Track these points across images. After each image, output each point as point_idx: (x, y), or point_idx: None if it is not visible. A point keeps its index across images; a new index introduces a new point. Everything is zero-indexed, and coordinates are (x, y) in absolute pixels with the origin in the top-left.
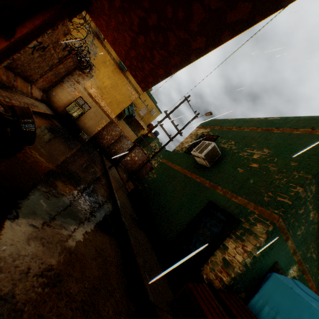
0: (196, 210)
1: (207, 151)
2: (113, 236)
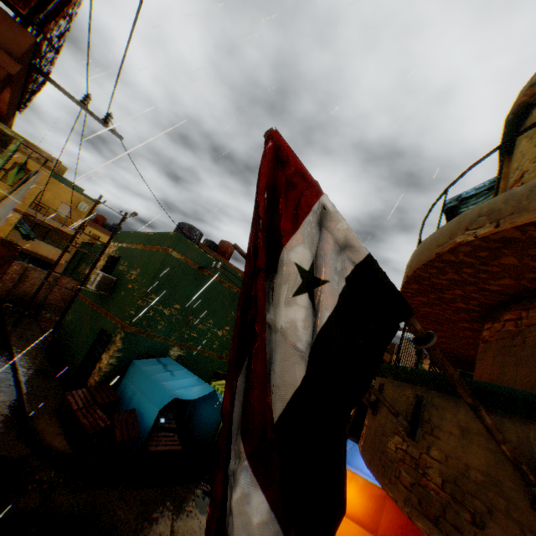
0: (94, 340)
1: (97, 283)
2: (3, 392)
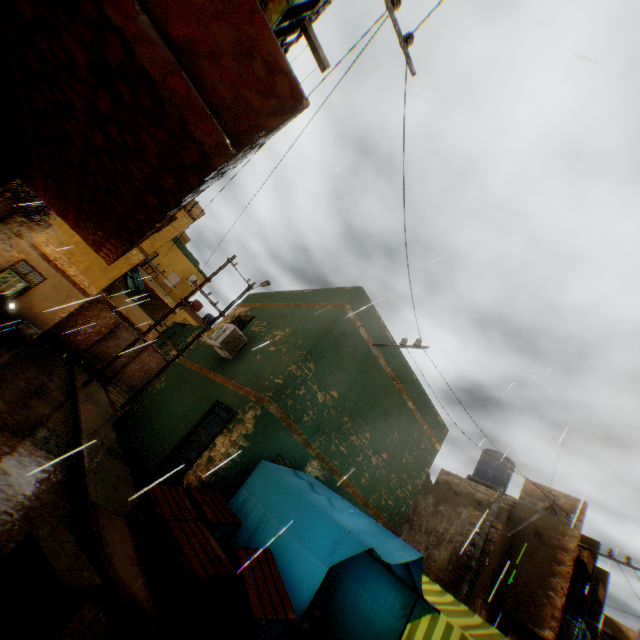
0: (200, 415)
1: (224, 337)
2: (58, 455)
